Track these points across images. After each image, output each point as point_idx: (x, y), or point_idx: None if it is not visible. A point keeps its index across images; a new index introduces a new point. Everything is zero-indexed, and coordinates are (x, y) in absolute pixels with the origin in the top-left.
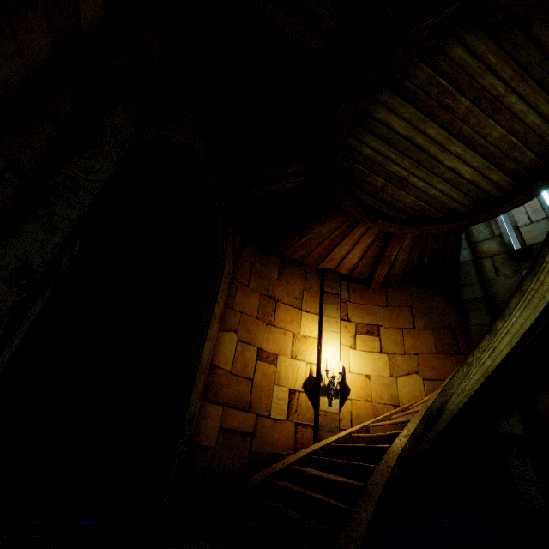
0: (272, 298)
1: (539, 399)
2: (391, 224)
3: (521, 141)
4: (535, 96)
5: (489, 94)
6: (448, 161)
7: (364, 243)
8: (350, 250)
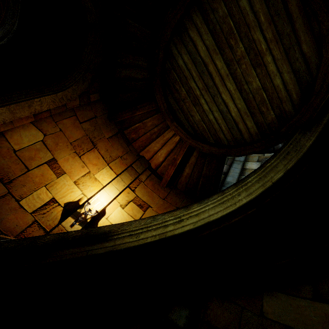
0: (93, 143)
1: (211, 307)
2: (181, 129)
3: (269, 99)
4: (282, 63)
5: (256, 48)
6: (224, 95)
7: (169, 147)
8: (160, 149)
